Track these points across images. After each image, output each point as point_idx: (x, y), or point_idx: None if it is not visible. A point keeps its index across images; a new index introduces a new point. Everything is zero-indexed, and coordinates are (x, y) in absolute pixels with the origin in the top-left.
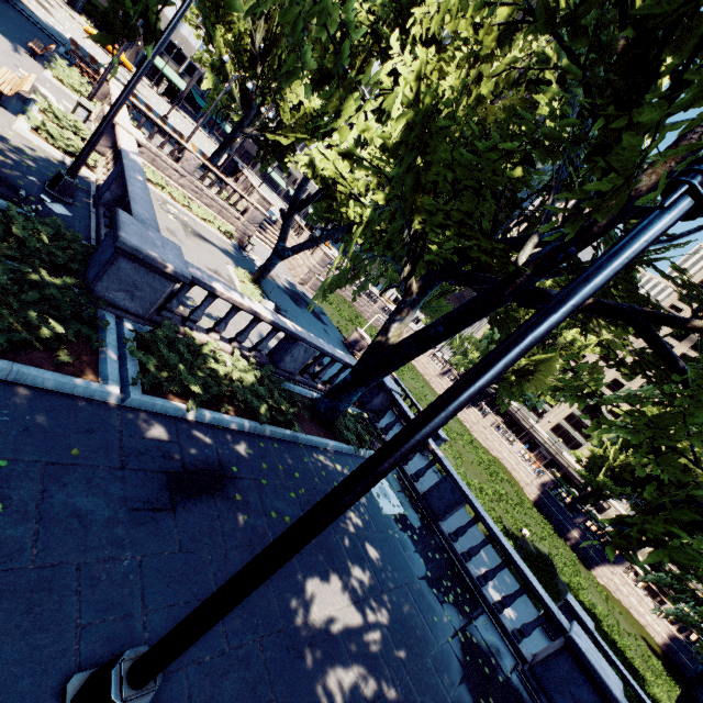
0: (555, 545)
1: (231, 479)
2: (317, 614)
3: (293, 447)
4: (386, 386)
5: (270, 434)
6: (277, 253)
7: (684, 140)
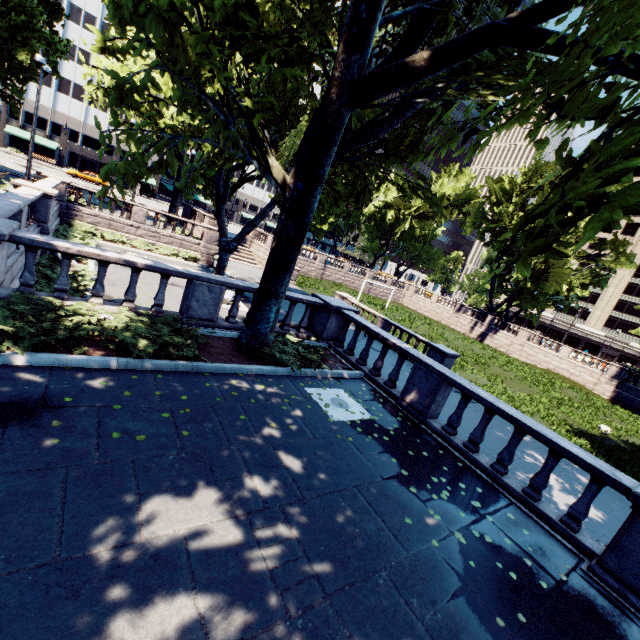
0: None
1: (54, 409)
2: (146, 536)
3: (191, 376)
4: (330, 305)
5: (154, 367)
6: (223, 249)
7: None
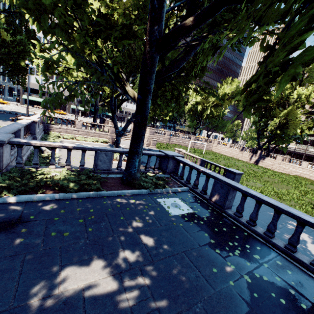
0: None
1: (24, 222)
2: (62, 290)
3: (96, 199)
4: (168, 155)
5: (77, 196)
6: (117, 135)
7: None
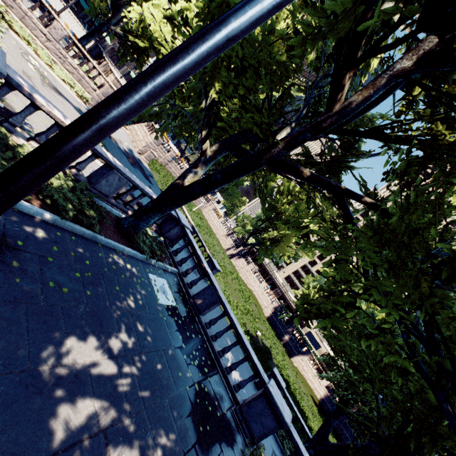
0: (274, 343)
1: (12, 249)
2: (71, 362)
3: (91, 244)
4: (181, 222)
5: (70, 229)
6: None
7: (380, 77)
